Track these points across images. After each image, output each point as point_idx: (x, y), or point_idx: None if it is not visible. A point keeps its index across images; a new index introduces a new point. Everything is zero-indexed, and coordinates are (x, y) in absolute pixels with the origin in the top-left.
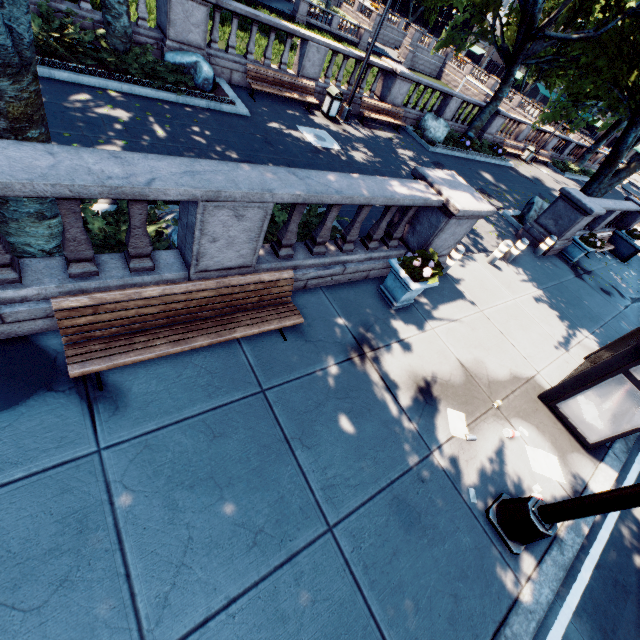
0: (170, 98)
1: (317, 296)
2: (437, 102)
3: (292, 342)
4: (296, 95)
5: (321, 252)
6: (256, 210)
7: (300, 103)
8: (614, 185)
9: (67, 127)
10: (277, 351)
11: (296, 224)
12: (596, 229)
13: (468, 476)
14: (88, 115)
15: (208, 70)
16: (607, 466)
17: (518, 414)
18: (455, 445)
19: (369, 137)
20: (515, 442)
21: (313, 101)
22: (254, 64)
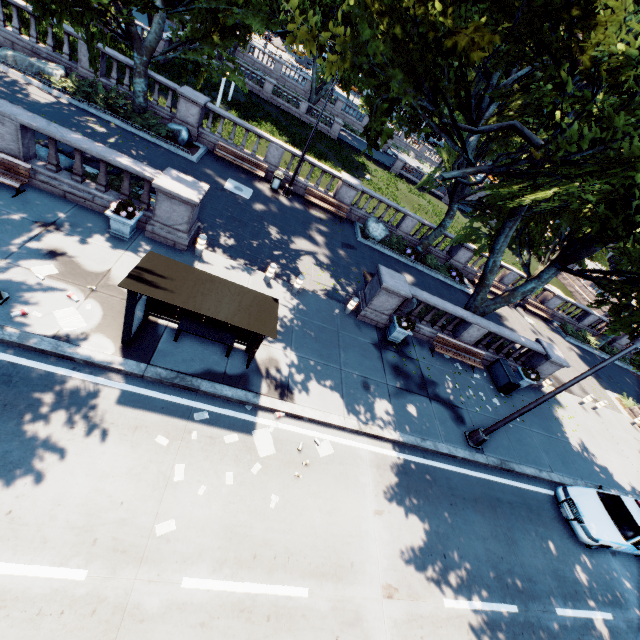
0: (147, 137)
1: (68, 204)
2: (394, 216)
3: (15, 200)
4: (248, 167)
5: (78, 180)
6: (11, 124)
7: (260, 177)
8: (491, 307)
9: (60, 121)
10: None
11: (54, 152)
12: (463, 340)
13: (4, 278)
14: (81, 123)
15: (185, 135)
16: (123, 361)
17: (103, 303)
18: (24, 271)
19: (296, 209)
20: (70, 302)
21: (260, 174)
22: (232, 146)
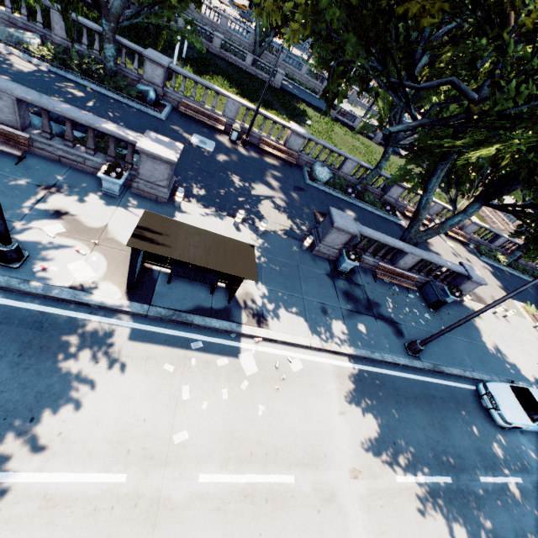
0: (120, 99)
1: (63, 167)
2: (336, 160)
3: (18, 167)
4: (209, 122)
5: (70, 146)
6: (8, 98)
7: (219, 130)
8: (423, 238)
9: (43, 88)
10: (5, 164)
11: (47, 121)
12: (400, 267)
13: (22, 239)
14: (61, 89)
15: (153, 95)
16: (129, 304)
17: (106, 255)
18: (37, 231)
19: (253, 157)
20: (79, 255)
21: (220, 128)
22: (194, 102)
